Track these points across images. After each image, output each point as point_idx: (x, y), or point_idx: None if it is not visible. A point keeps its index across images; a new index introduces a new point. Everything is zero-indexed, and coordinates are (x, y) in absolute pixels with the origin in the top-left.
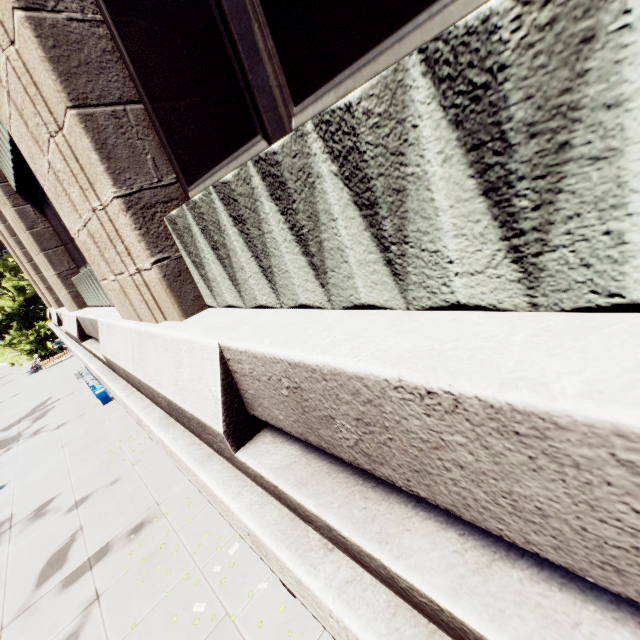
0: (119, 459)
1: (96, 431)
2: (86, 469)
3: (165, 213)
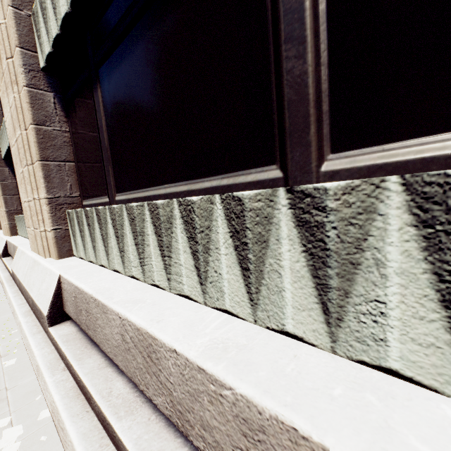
0: None
1: None
2: None
3: (15, 215)
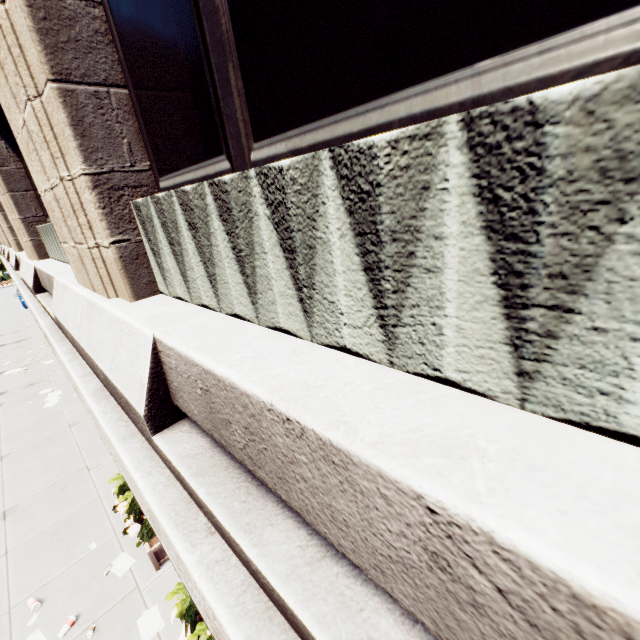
0: (22, 326)
1: (16, 318)
2: (4, 329)
3: None
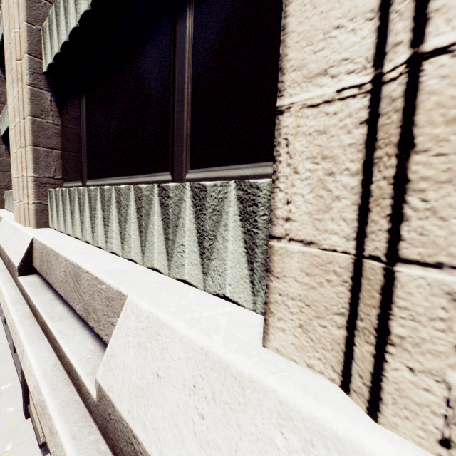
0: None
1: None
2: None
3: (50, 187)
